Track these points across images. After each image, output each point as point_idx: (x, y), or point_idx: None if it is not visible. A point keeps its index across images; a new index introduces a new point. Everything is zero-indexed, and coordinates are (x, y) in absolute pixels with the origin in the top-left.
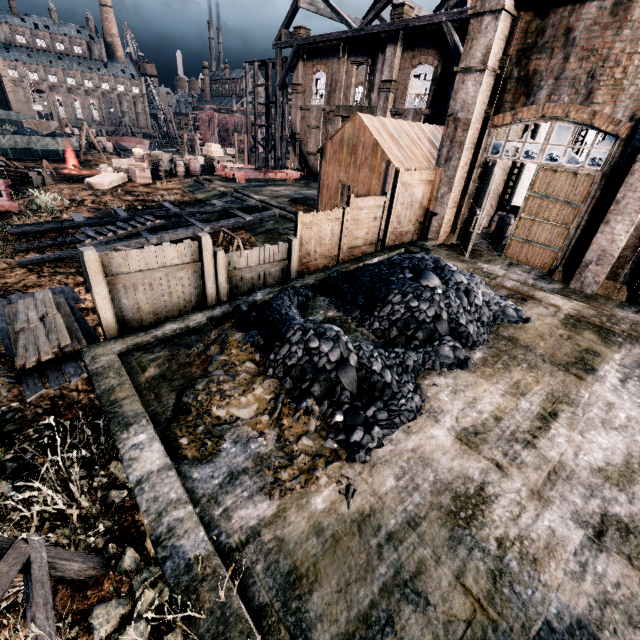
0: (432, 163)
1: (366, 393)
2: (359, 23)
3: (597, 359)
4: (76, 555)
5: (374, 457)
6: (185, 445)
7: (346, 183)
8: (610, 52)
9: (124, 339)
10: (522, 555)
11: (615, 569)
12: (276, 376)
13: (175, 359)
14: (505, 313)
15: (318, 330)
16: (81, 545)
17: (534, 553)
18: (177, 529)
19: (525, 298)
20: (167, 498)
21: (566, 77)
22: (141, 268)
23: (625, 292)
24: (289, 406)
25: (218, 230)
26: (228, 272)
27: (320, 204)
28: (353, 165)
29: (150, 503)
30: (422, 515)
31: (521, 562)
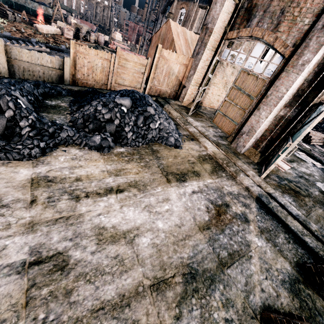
0: None
1: (3, 136)
2: None
3: (194, 177)
4: None
5: None
6: None
7: None
8: None
9: None
10: None
11: (9, 288)
12: None
13: None
14: (168, 139)
15: None
16: None
17: None
18: None
19: (194, 139)
20: None
21: (269, 11)
22: None
23: (258, 157)
24: None
25: None
26: (9, 58)
27: None
28: None
29: None
30: None
31: None
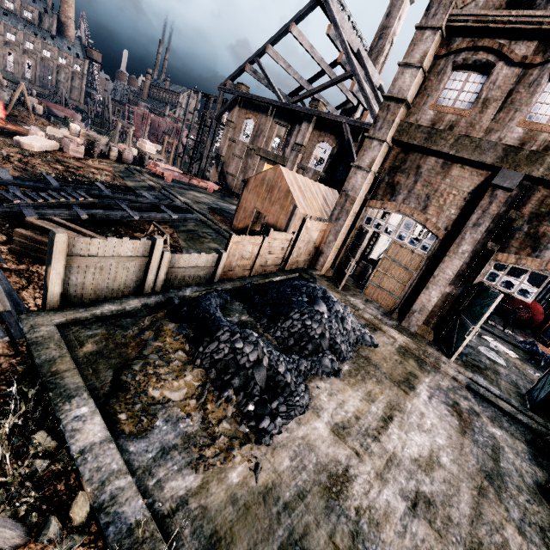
0: (323, 214)
1: (272, 389)
2: (285, 96)
3: (416, 380)
4: (8, 522)
5: (275, 441)
6: (124, 420)
7: (260, 211)
8: (439, 188)
9: (64, 312)
10: (370, 520)
11: (422, 529)
12: (203, 366)
13: (112, 338)
14: (364, 338)
15: (243, 334)
16: (3, 514)
17: (377, 518)
18: (119, 497)
19: (376, 328)
20: (109, 468)
21: (414, 192)
22: (98, 254)
23: (432, 335)
24: (213, 393)
25: (145, 220)
26: (167, 269)
27: (235, 220)
28: (268, 200)
29: (93, 472)
30: (308, 489)
31: (369, 525)
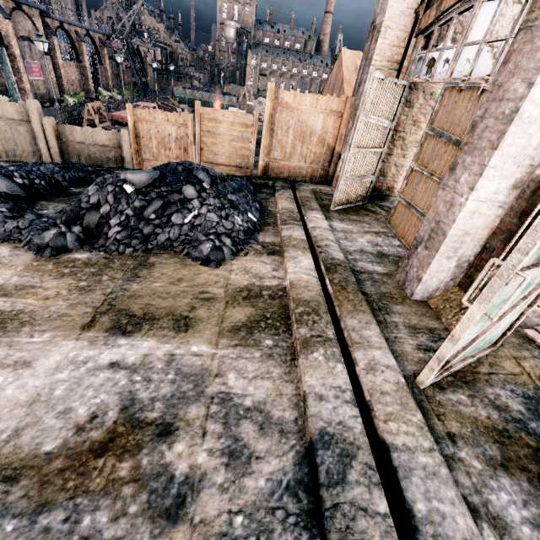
0: None
1: None
2: None
3: (165, 331)
4: None
5: None
6: None
7: None
8: None
9: None
10: None
11: None
12: None
13: None
14: (198, 245)
15: None
16: None
17: None
18: None
19: (278, 252)
20: None
21: None
22: None
23: None
24: None
25: None
26: (61, 141)
27: None
28: None
29: None
30: None
31: None
